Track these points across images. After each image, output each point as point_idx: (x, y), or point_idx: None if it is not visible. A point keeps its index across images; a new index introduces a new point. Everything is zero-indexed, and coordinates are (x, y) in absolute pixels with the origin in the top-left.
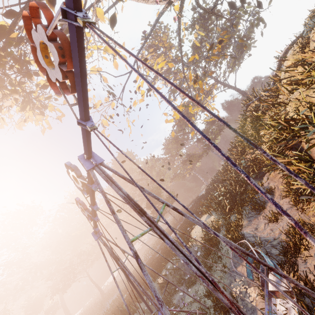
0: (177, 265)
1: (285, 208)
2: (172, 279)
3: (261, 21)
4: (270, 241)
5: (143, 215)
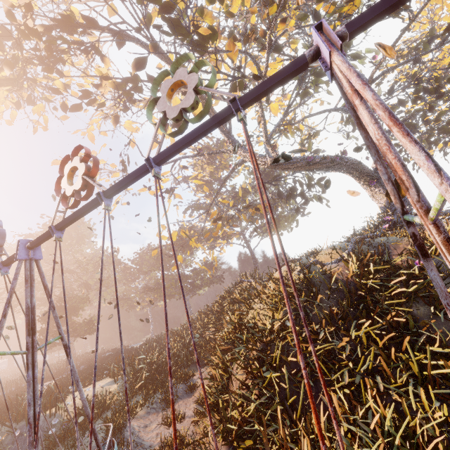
0: (2, 439)
1: (188, 414)
2: None
3: (296, 220)
4: (145, 447)
5: (31, 335)
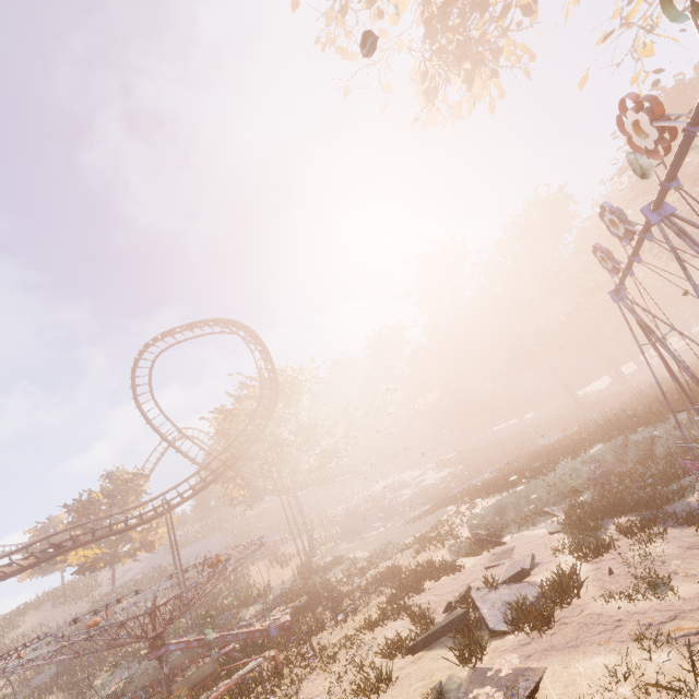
0: None
1: None
2: None
3: None
4: None
5: None
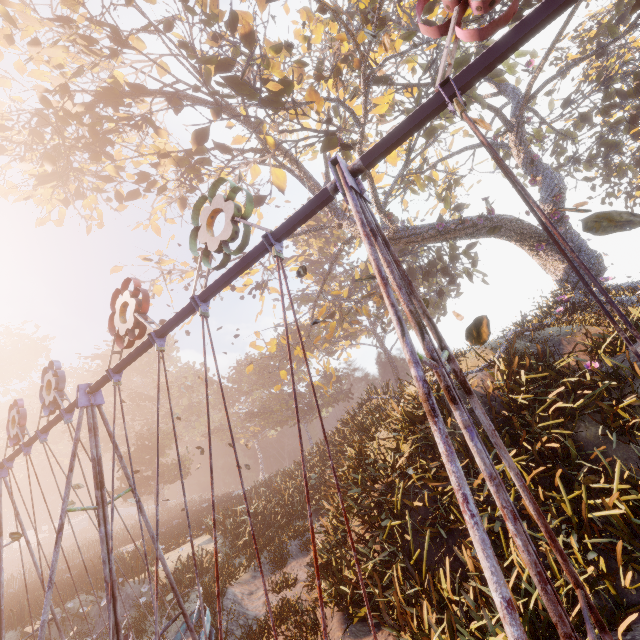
0: (89, 610)
1: (302, 578)
2: (57, 634)
3: (443, 306)
4: (249, 618)
5: (100, 488)
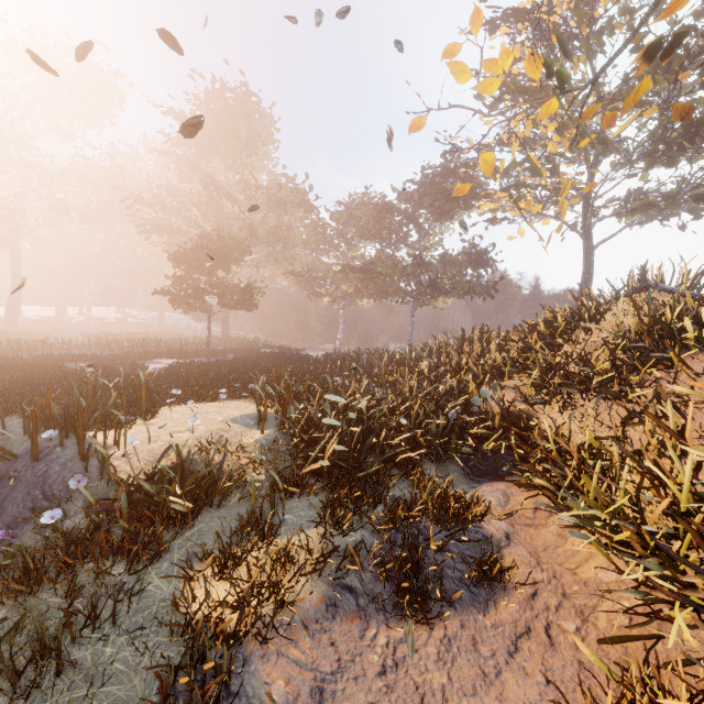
0: None
1: None
2: None
3: None
4: None
5: None
